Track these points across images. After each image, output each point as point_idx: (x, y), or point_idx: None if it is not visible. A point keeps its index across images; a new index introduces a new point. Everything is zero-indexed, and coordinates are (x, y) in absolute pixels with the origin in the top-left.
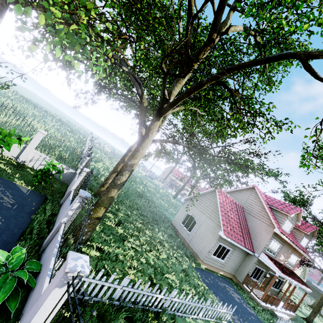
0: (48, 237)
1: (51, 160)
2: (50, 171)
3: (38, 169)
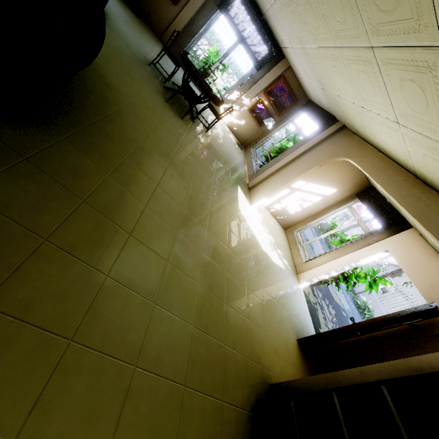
0: (359, 289)
1: (336, 221)
2: (338, 233)
3: (329, 227)
